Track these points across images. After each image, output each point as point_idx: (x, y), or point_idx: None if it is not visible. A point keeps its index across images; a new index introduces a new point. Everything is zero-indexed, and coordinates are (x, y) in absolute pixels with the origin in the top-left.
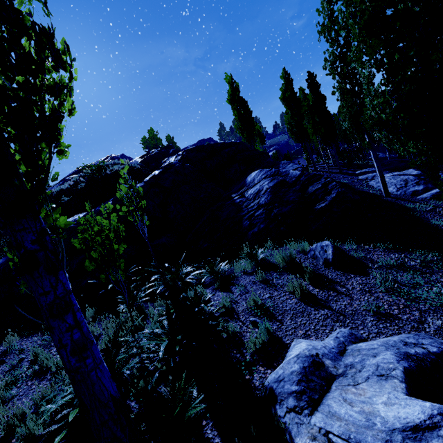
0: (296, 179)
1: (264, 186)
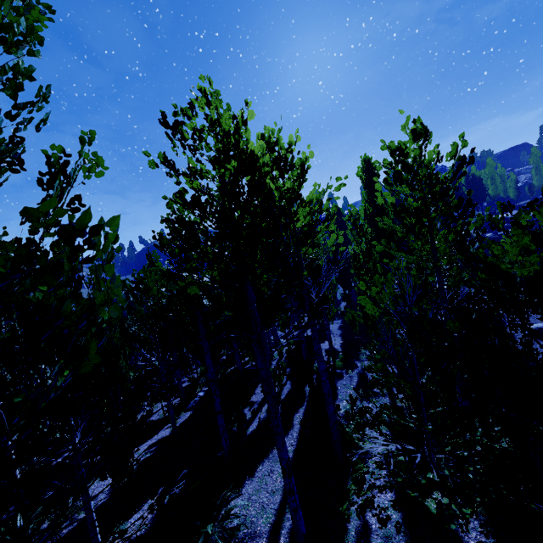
0: None
1: None
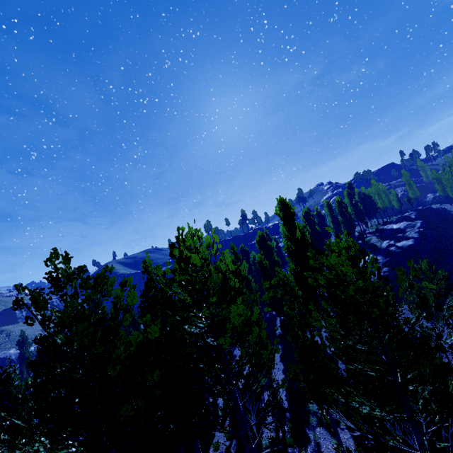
0: (438, 196)
1: (431, 197)
